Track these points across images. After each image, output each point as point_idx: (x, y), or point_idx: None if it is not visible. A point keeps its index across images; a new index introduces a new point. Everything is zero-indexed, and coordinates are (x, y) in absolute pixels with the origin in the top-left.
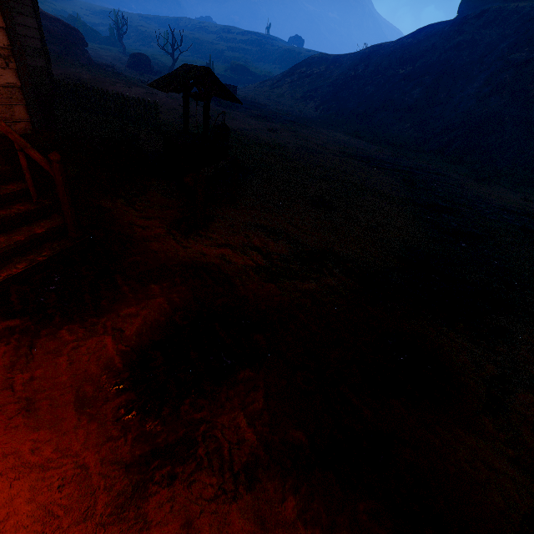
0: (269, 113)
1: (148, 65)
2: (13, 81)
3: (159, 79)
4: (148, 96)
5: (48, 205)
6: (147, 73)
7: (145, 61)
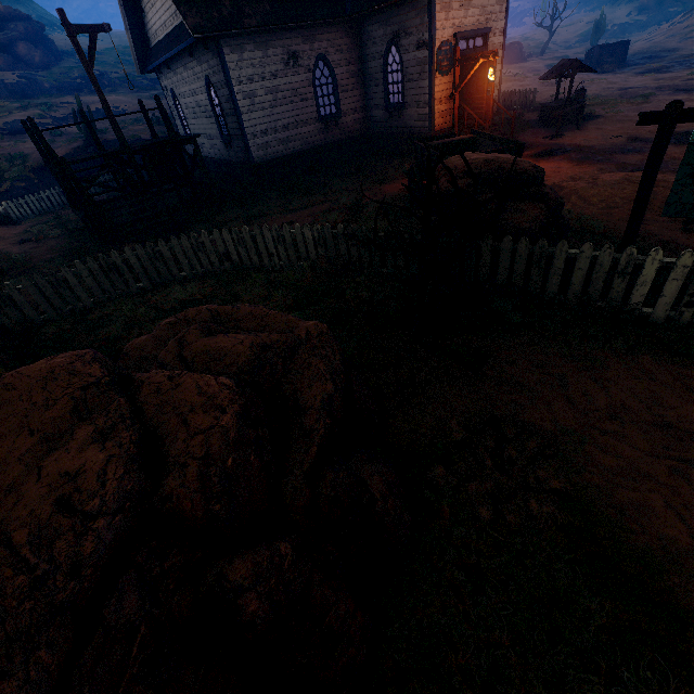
0: (672, 60)
1: (519, 52)
2: (496, 94)
3: (545, 74)
4: (522, 87)
5: (504, 132)
6: (516, 63)
7: (516, 49)
